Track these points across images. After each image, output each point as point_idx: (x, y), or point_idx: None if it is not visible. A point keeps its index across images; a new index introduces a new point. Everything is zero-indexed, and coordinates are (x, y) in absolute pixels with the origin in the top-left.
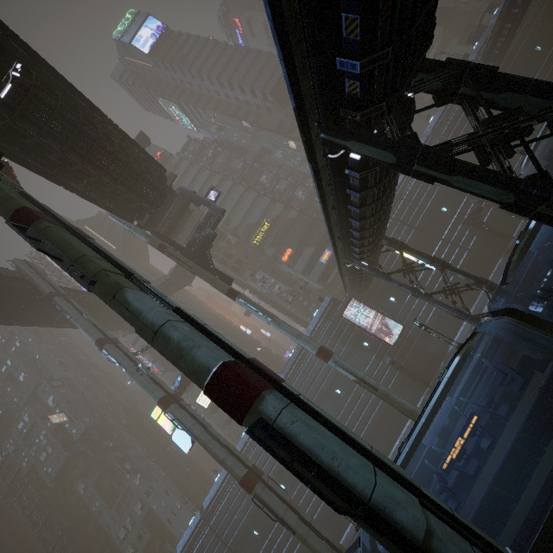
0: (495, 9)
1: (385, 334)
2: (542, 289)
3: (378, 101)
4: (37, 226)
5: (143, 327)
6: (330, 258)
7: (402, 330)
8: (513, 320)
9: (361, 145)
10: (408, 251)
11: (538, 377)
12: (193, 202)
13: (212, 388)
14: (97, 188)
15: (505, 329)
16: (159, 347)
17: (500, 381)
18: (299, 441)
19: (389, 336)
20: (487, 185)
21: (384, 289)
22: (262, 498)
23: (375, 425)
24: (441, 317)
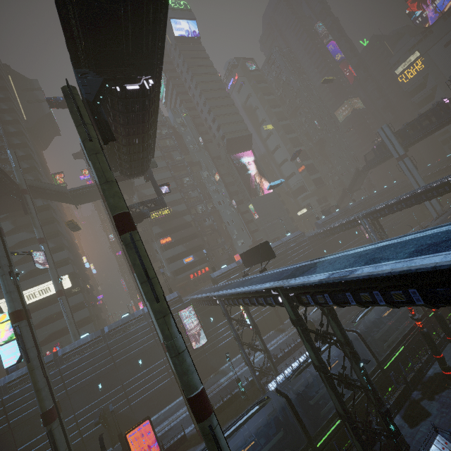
0: (338, 209)
1: (194, 339)
2: (300, 392)
3: (306, 305)
4: (135, 236)
5: (174, 346)
6: (190, 263)
7: (205, 342)
8: (286, 402)
9: (288, 304)
10: (247, 312)
11: (282, 432)
12: (146, 177)
13: (195, 399)
14: (110, 145)
15: (279, 401)
16: (177, 362)
17: (264, 424)
18: (220, 442)
19: (195, 341)
20: (314, 355)
21: (212, 310)
22: (53, 434)
23: (148, 398)
24: (229, 346)
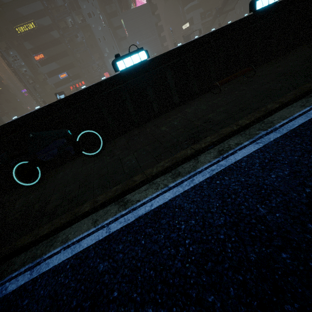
0: (197, 35)
1: None
2: None
3: None
4: None
5: None
6: (65, 78)
7: None
8: None
9: None
10: None
11: None
12: None
13: None
14: None
15: None
16: None
17: None
18: None
19: None
20: None
21: None
22: None
23: None
24: None
